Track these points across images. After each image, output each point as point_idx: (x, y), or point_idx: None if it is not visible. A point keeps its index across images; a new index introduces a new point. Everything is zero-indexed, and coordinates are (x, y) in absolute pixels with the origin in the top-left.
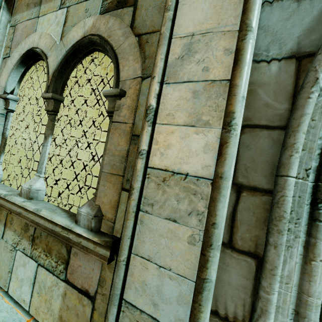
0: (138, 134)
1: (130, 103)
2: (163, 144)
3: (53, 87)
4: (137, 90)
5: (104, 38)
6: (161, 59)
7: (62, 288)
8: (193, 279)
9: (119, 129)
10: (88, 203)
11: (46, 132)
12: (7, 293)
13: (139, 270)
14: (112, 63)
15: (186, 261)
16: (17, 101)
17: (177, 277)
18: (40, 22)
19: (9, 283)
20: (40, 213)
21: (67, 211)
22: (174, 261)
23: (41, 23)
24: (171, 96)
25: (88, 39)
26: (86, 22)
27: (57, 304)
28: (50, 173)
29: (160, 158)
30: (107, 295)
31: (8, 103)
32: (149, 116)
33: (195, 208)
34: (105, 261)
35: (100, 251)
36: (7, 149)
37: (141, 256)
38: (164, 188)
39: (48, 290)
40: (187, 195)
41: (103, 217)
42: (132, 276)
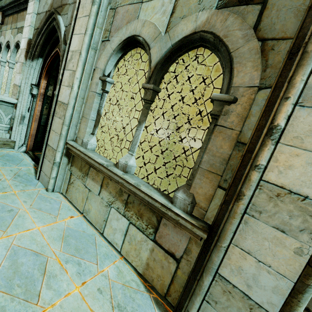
0: (244, 142)
1: (240, 111)
2: (283, 163)
3: (154, 79)
4: (251, 99)
5: (219, 37)
6: (301, 80)
7: (150, 245)
8: (293, 280)
9: (224, 133)
10: (183, 189)
11: (140, 118)
12: (101, 234)
13: (236, 258)
14: (220, 62)
15: (289, 265)
16: (112, 84)
17: (276, 274)
18: (143, 9)
19: (104, 228)
20: (140, 187)
21: (156, 189)
22: (276, 261)
23: (145, 10)
24: (304, 120)
25: (199, 36)
26: (198, 16)
27: (145, 254)
28: (139, 153)
29: (277, 175)
30: (192, 262)
31: (105, 85)
32: (275, 136)
33: (309, 227)
34: (198, 239)
35: (197, 232)
36: (100, 124)
37: (240, 248)
38: (276, 202)
39: (138, 243)
40: (302, 214)
41: (196, 204)
42: (229, 259)
